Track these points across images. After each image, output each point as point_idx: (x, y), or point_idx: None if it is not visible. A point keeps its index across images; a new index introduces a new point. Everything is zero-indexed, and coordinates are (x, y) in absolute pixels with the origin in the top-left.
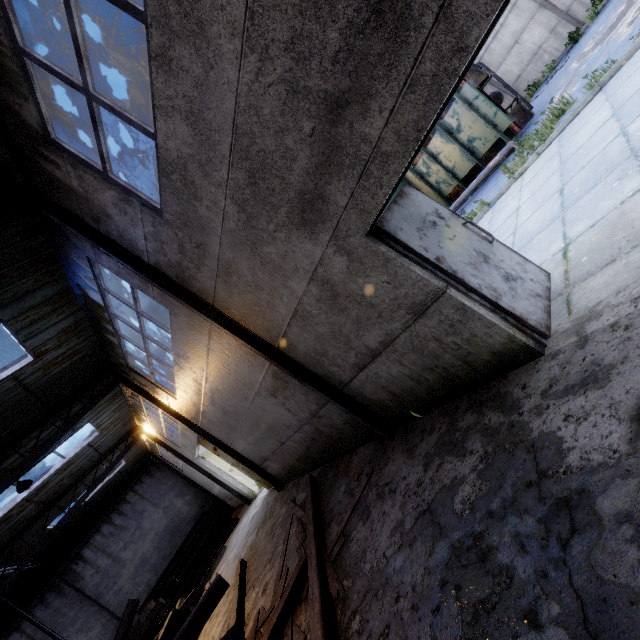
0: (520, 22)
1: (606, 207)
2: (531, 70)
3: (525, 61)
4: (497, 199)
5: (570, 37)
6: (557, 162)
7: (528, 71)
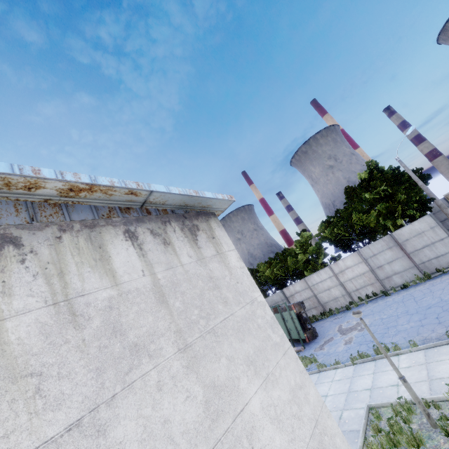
0: (332, 284)
1: None
2: (332, 303)
3: (330, 298)
4: None
5: (349, 303)
6: None
7: (331, 303)
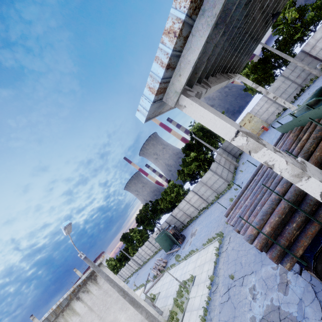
0: (188, 206)
1: (161, 305)
2: (192, 214)
3: (191, 212)
4: (170, 269)
5: (198, 213)
6: (171, 278)
7: (192, 214)
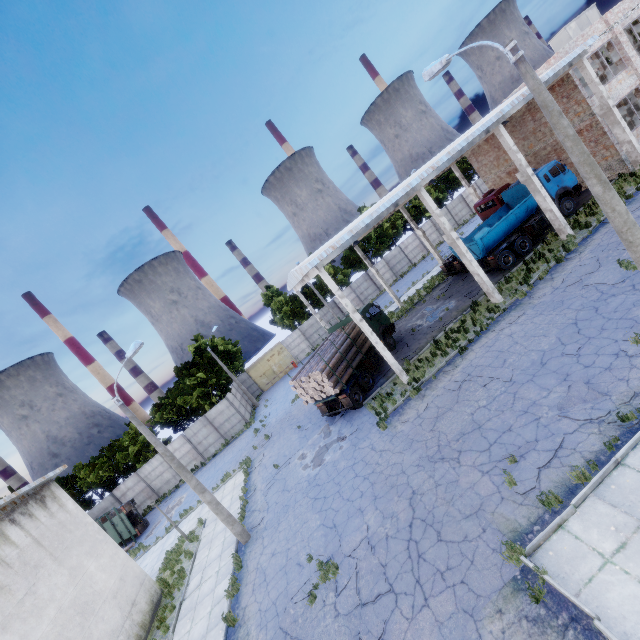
0: (163, 469)
1: None
2: (166, 487)
3: (164, 483)
4: None
5: (179, 481)
6: None
7: (164, 487)
